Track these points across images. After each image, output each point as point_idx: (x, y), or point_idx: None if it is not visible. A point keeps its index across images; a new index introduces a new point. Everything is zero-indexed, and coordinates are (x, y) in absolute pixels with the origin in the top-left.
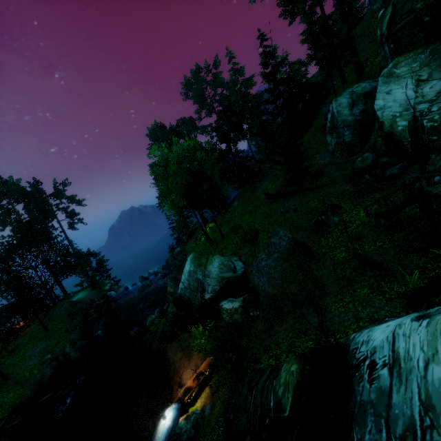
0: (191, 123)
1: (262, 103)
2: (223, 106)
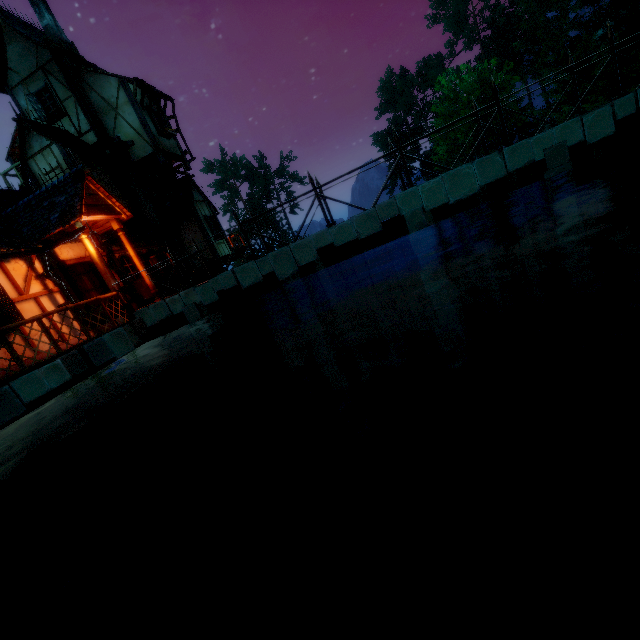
0: (439, 65)
1: (576, 5)
2: (494, 27)
